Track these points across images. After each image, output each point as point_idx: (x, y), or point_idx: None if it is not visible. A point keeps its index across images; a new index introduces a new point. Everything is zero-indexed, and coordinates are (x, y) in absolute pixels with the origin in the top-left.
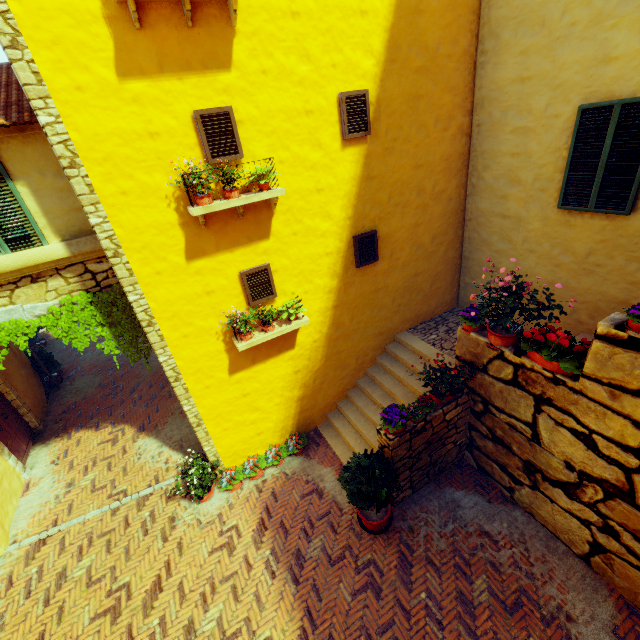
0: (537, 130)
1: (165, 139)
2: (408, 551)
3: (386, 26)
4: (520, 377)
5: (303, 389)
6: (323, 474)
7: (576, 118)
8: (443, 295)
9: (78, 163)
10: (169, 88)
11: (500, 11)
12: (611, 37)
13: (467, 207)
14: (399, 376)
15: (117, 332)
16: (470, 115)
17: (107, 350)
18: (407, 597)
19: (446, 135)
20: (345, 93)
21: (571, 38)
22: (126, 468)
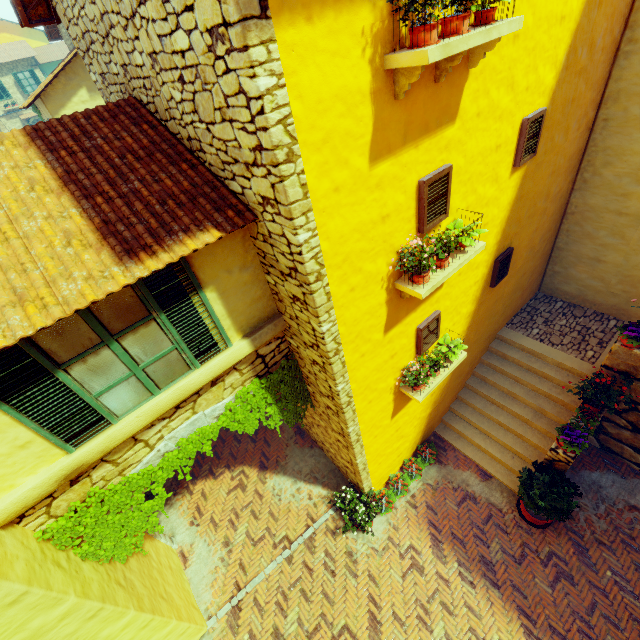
0: None
1: (392, 219)
2: (578, 537)
3: (573, 29)
4: None
5: (433, 406)
6: (465, 479)
7: None
8: (532, 285)
9: (322, 274)
10: (406, 160)
11: None
12: None
13: (571, 201)
14: (516, 376)
15: (282, 405)
16: (596, 108)
17: (273, 425)
18: (596, 578)
19: (576, 134)
20: (531, 118)
21: None
22: (273, 513)
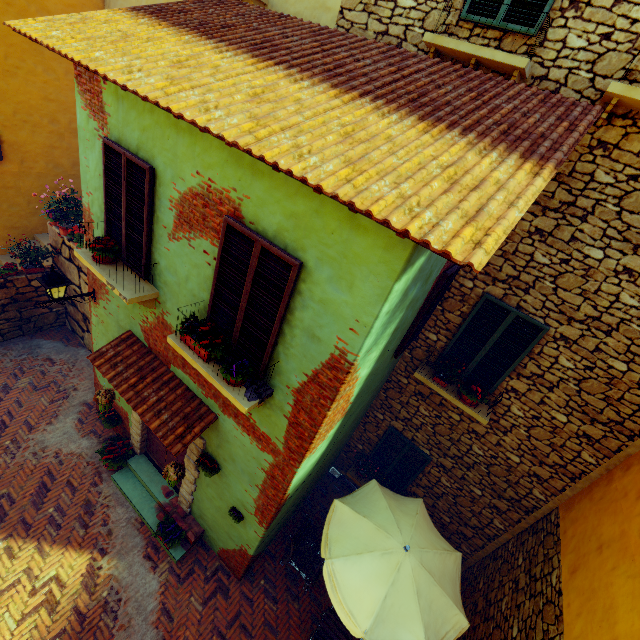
0: None
1: None
2: None
3: None
4: (72, 255)
5: None
6: None
7: None
8: None
9: None
10: None
11: None
12: None
13: None
14: None
15: None
16: None
17: None
18: None
19: None
20: None
21: None
22: None
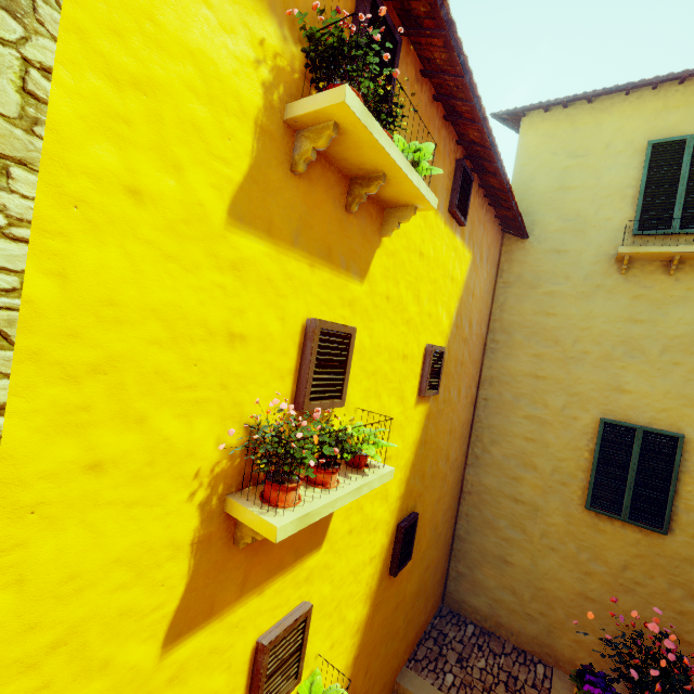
0: (554, 424)
1: (250, 350)
2: None
3: (459, 296)
4: None
5: None
6: None
7: (599, 427)
8: (436, 591)
9: None
10: (293, 271)
11: (513, 317)
12: (622, 374)
13: (467, 477)
14: None
15: None
16: (476, 387)
17: None
18: None
19: (465, 402)
20: (434, 346)
21: (584, 362)
22: None
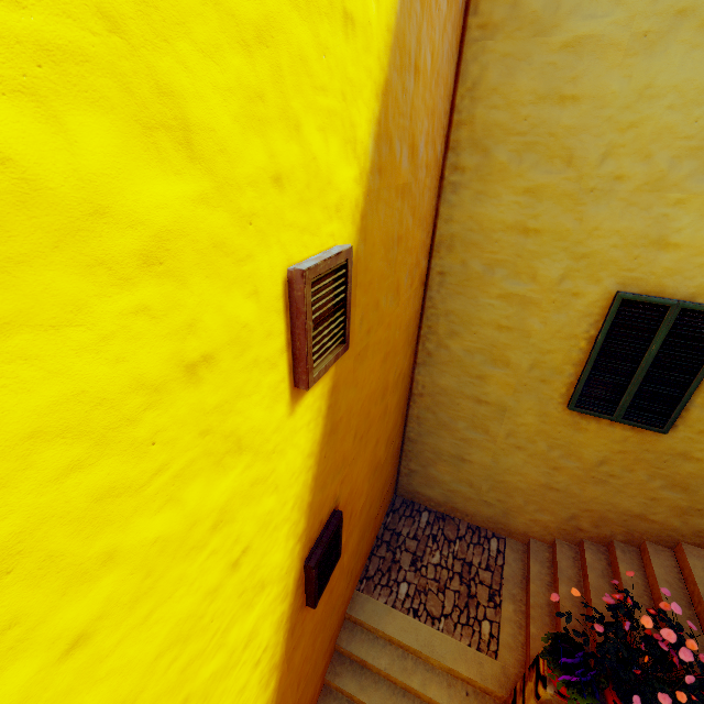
0: (543, 304)
1: None
2: None
3: (378, 81)
4: None
5: None
6: None
7: (612, 307)
8: (387, 497)
9: None
10: None
11: (494, 113)
12: (674, 215)
13: (417, 378)
14: None
15: None
16: (428, 255)
17: None
18: None
19: (411, 292)
20: (312, 268)
21: (613, 196)
22: None
